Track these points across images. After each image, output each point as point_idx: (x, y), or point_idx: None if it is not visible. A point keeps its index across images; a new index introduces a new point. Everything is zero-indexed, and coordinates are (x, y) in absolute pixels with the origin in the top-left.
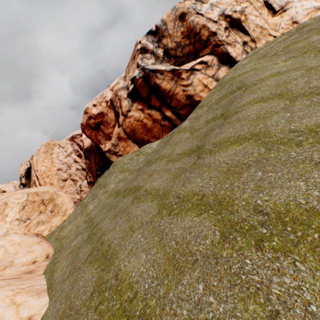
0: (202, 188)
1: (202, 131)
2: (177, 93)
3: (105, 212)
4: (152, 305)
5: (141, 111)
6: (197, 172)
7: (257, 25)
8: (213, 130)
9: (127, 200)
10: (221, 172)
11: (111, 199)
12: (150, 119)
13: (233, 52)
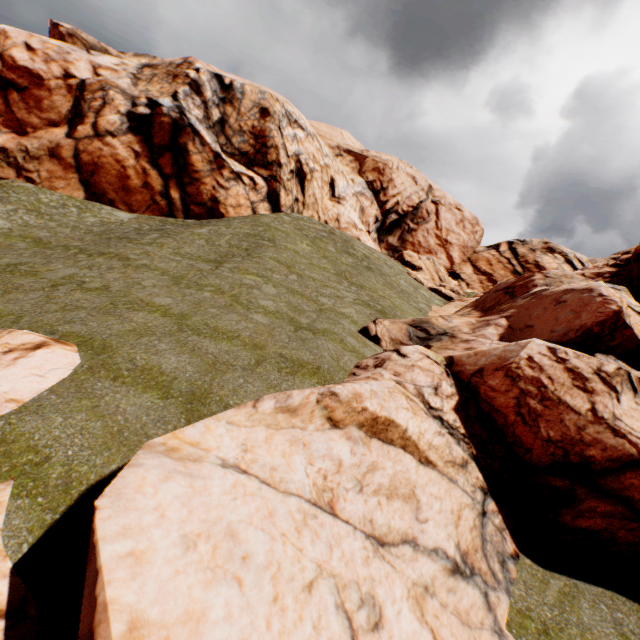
0: (220, 286)
1: (223, 251)
2: (205, 184)
3: (30, 256)
4: (188, 312)
5: (135, 154)
6: (216, 276)
7: (315, 194)
8: (236, 257)
9: (106, 261)
10: (236, 284)
11: (23, 245)
12: (141, 178)
13: (284, 199)
